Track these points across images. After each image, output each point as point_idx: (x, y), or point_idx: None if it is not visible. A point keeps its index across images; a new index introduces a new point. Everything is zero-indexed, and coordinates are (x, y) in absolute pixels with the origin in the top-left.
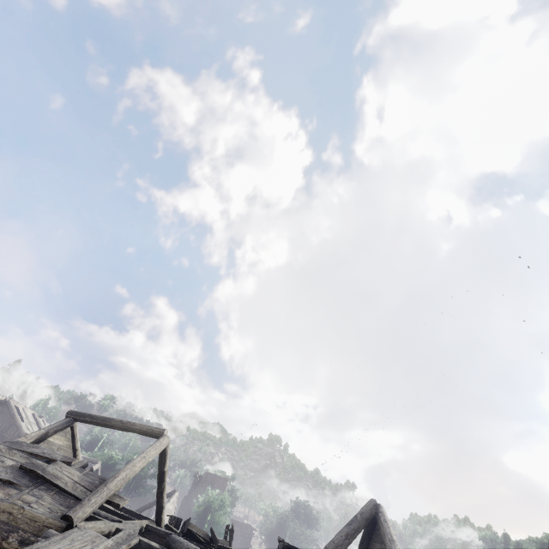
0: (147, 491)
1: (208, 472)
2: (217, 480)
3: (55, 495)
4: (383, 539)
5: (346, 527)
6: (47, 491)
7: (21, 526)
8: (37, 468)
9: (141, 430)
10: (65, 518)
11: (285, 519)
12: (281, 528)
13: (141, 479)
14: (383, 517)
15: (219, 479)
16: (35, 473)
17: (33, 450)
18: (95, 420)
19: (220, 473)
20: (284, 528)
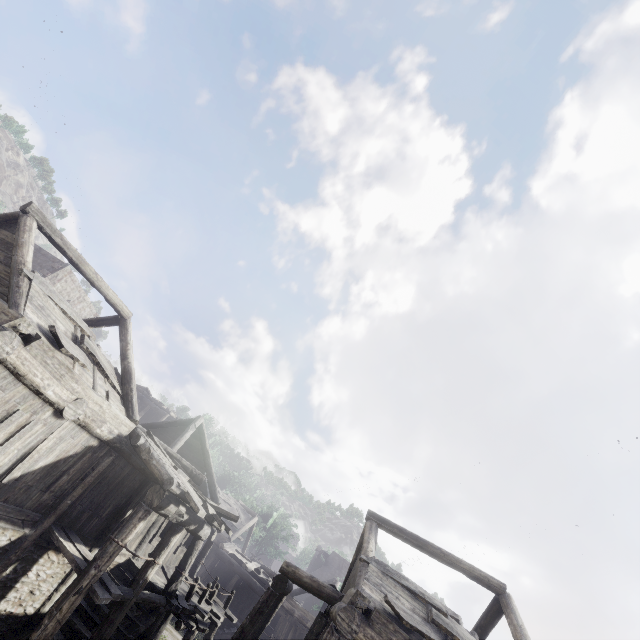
0: (280, 554)
1: (335, 552)
2: (345, 566)
3: None
4: None
5: None
6: None
7: None
8: (452, 630)
9: (472, 573)
10: None
11: None
12: None
13: (275, 540)
14: None
15: (347, 565)
16: (454, 638)
17: (408, 585)
18: (406, 536)
19: (340, 554)
20: None
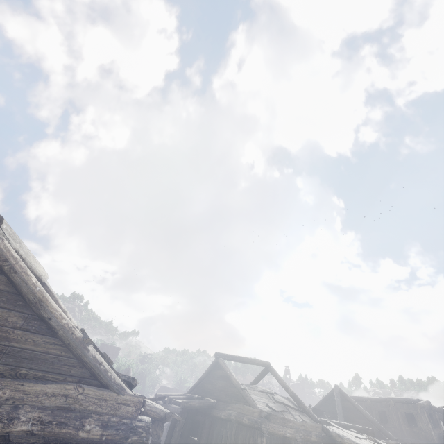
0: None
1: (104, 343)
2: (112, 349)
3: (296, 412)
4: (350, 401)
5: (338, 398)
6: (293, 411)
7: (310, 429)
8: (281, 401)
9: (260, 363)
10: (318, 422)
11: (146, 369)
12: (143, 375)
13: None
14: (345, 392)
15: (113, 348)
16: (282, 404)
17: (259, 389)
18: (235, 359)
19: (102, 341)
20: (145, 375)
